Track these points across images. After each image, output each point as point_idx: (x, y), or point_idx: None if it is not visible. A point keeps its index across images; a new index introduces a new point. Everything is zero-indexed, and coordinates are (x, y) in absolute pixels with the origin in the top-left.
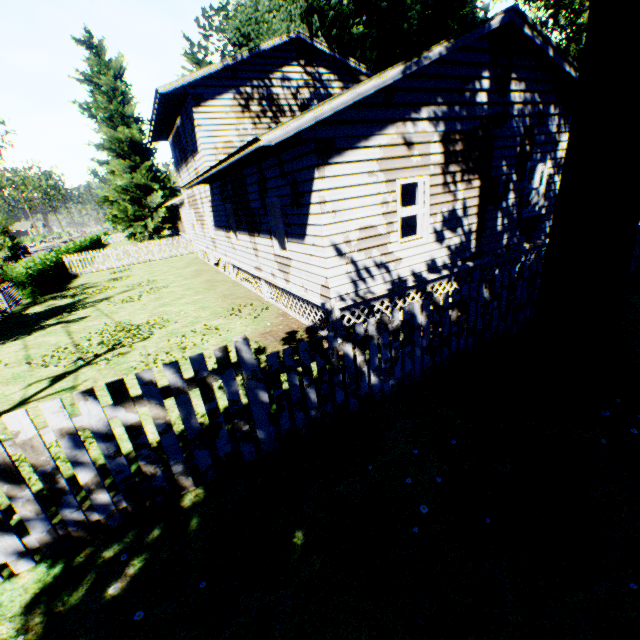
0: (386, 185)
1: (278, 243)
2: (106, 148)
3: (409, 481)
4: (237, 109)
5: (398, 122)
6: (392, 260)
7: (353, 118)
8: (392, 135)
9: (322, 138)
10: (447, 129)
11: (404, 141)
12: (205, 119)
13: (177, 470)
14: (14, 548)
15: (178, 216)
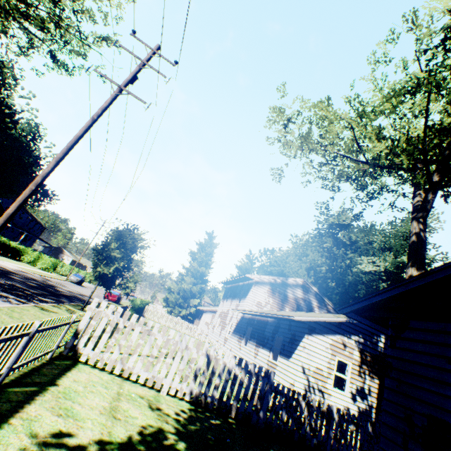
0: (331, 355)
1: (272, 355)
2: (191, 270)
3: None
4: (269, 292)
5: (341, 334)
6: (326, 392)
7: (324, 325)
8: (338, 338)
9: (311, 325)
10: (362, 348)
11: (342, 342)
12: (255, 290)
13: (234, 403)
14: (191, 388)
15: (199, 315)
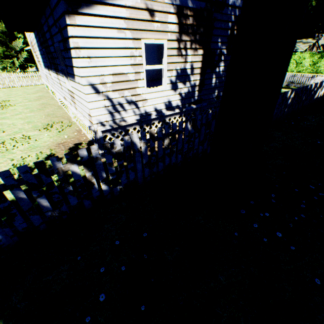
0: (133, 42)
1: (69, 80)
2: None
3: (102, 270)
4: None
5: None
6: (140, 100)
7: None
8: None
9: None
10: (181, 4)
11: (147, 7)
12: None
13: None
14: None
15: None
